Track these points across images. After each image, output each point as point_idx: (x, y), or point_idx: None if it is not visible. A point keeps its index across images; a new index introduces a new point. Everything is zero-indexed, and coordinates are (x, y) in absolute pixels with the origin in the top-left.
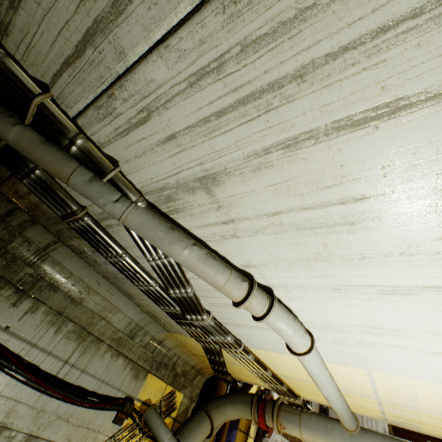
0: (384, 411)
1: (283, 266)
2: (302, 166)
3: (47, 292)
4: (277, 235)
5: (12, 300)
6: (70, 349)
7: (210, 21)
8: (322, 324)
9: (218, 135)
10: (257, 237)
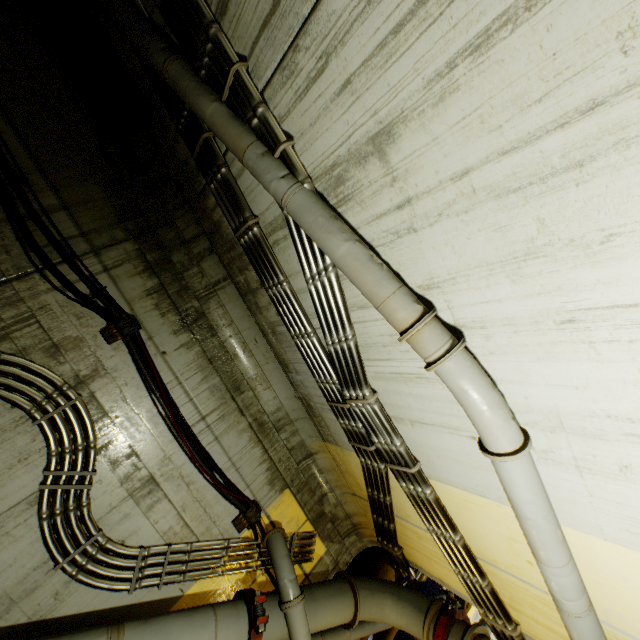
0: None
1: (478, 280)
2: (497, 76)
3: (206, 333)
4: (467, 215)
5: (174, 327)
6: (210, 405)
7: None
8: (548, 415)
9: (395, 61)
10: (440, 225)
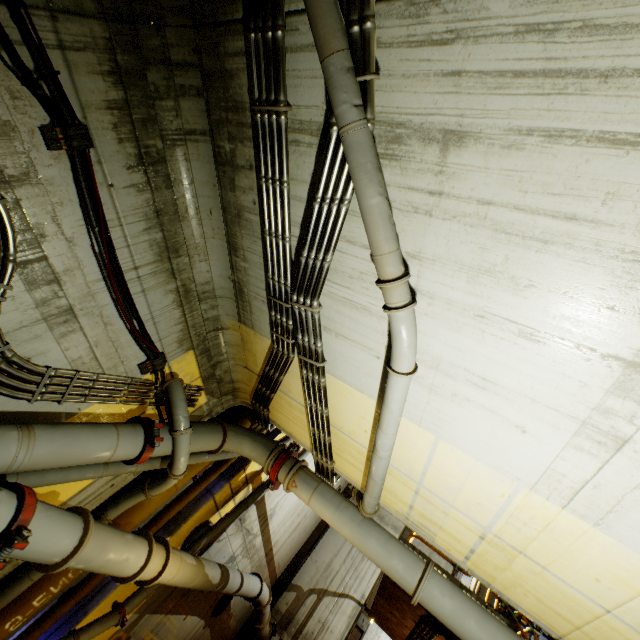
0: (414, 504)
1: (449, 270)
2: (547, 163)
3: (161, 182)
4: (471, 228)
5: (130, 161)
6: (146, 258)
7: None
8: (434, 359)
9: (501, 94)
10: (450, 223)
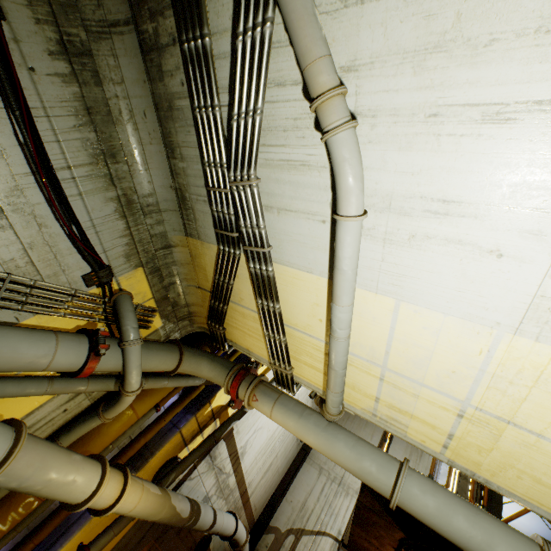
0: (380, 395)
1: (390, 68)
2: None
3: (89, 77)
4: None
5: (51, 46)
6: (80, 158)
7: None
8: (385, 198)
9: None
10: (386, 1)
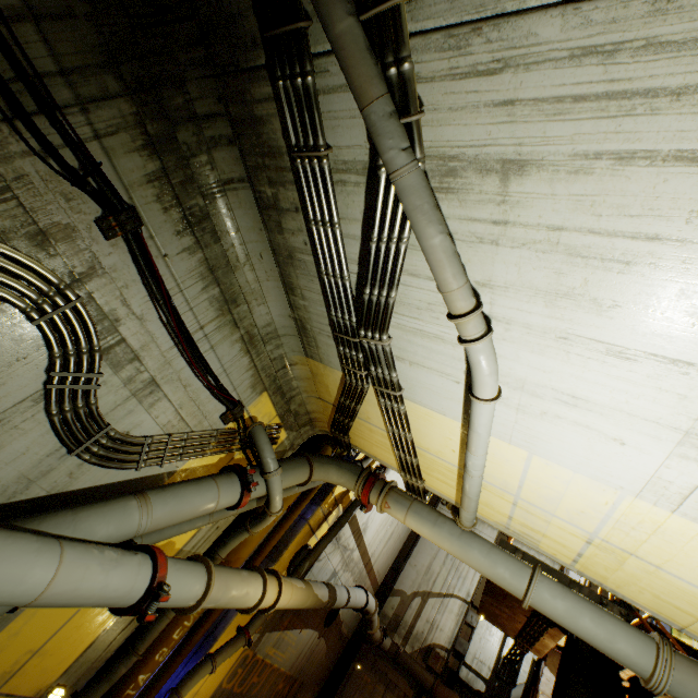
0: (513, 515)
1: (523, 296)
2: (620, 185)
3: (209, 239)
4: (543, 255)
5: (177, 227)
6: (209, 316)
7: (635, 6)
8: (518, 381)
9: (561, 120)
10: (519, 251)
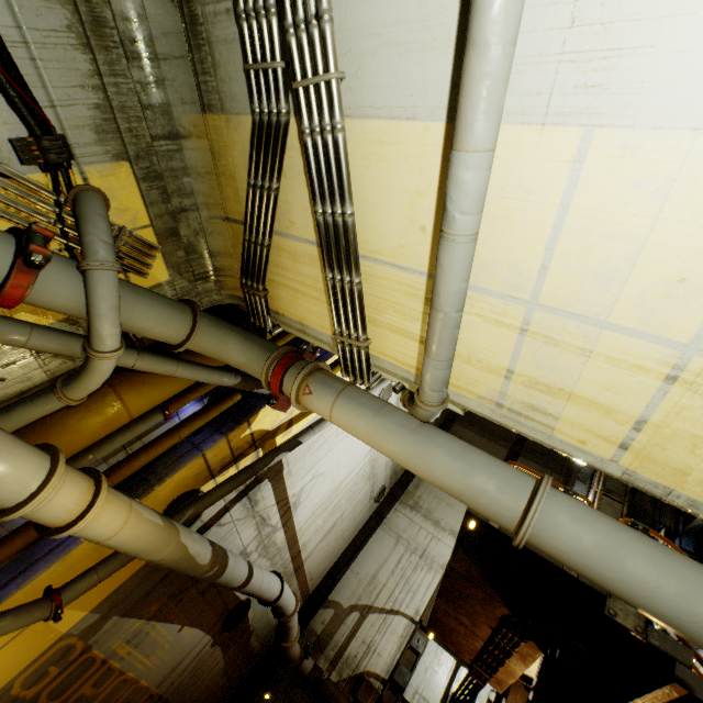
0: (516, 365)
1: None
2: None
3: None
4: None
5: None
6: None
7: None
8: None
9: None
10: None
